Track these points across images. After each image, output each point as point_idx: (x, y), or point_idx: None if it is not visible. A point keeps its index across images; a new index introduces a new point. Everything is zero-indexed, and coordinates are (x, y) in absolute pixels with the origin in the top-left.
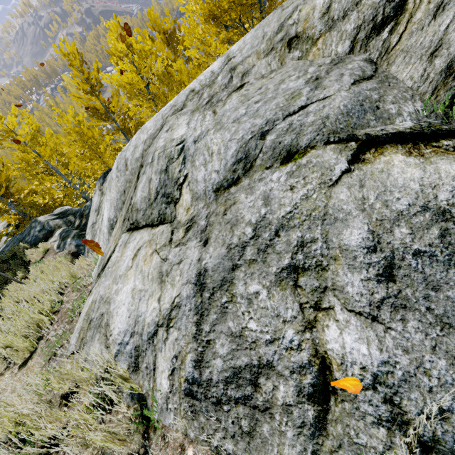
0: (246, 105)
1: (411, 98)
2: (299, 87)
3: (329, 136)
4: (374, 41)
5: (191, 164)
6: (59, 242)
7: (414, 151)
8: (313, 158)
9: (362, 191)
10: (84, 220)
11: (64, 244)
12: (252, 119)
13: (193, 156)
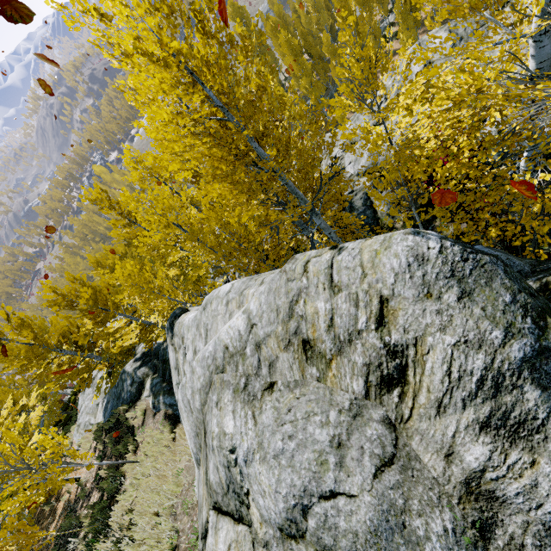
0: (281, 434)
1: (438, 502)
2: (325, 448)
3: None
4: (386, 397)
5: (249, 484)
6: (152, 400)
7: None
8: None
9: None
10: (167, 368)
11: (158, 403)
12: (290, 470)
13: (248, 477)
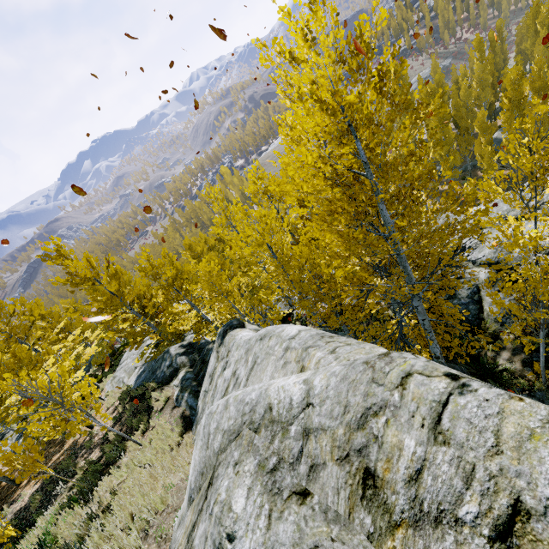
0: None
1: None
2: None
3: None
4: None
5: None
6: (178, 393)
7: None
8: None
9: None
10: (203, 369)
11: (181, 398)
12: None
13: None
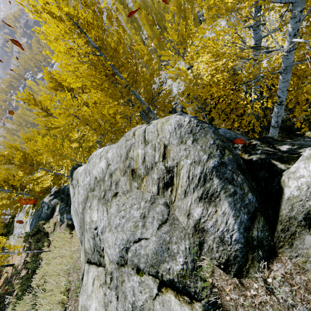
0: (119, 216)
1: (184, 237)
2: (138, 219)
3: (149, 271)
4: (166, 193)
5: (103, 244)
6: (60, 217)
7: (177, 296)
8: (145, 280)
9: (164, 308)
10: (69, 199)
11: (63, 218)
12: (122, 232)
13: (103, 241)
